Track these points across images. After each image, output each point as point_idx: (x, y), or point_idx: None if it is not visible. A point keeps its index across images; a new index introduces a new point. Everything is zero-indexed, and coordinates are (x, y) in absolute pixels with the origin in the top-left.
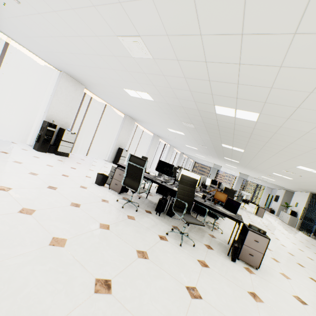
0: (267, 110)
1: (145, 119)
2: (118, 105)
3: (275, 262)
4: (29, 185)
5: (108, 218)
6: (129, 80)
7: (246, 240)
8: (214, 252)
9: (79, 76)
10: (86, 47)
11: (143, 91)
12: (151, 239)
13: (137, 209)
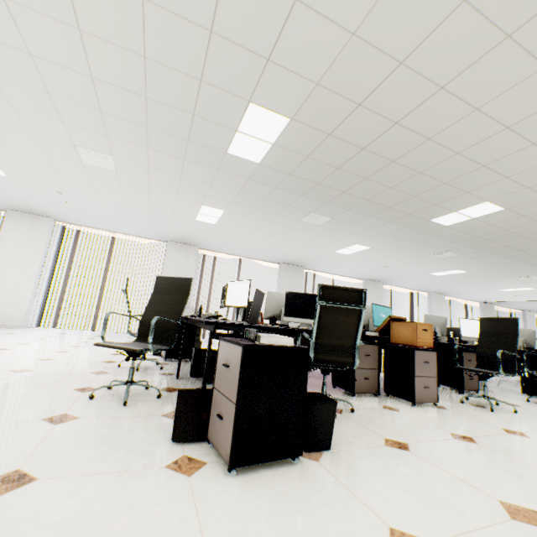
0: (235, 86)
1: (294, 253)
2: (247, 251)
3: (494, 515)
4: (39, 349)
5: (55, 368)
6: (171, 202)
7: (217, 373)
8: (164, 420)
9: (175, 236)
10: (112, 195)
11: (198, 206)
12: (53, 386)
13: (139, 366)
